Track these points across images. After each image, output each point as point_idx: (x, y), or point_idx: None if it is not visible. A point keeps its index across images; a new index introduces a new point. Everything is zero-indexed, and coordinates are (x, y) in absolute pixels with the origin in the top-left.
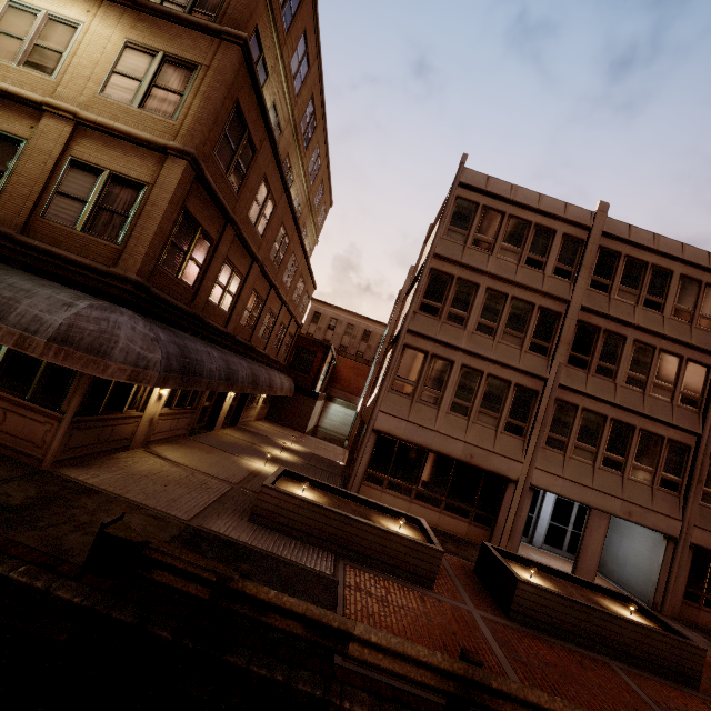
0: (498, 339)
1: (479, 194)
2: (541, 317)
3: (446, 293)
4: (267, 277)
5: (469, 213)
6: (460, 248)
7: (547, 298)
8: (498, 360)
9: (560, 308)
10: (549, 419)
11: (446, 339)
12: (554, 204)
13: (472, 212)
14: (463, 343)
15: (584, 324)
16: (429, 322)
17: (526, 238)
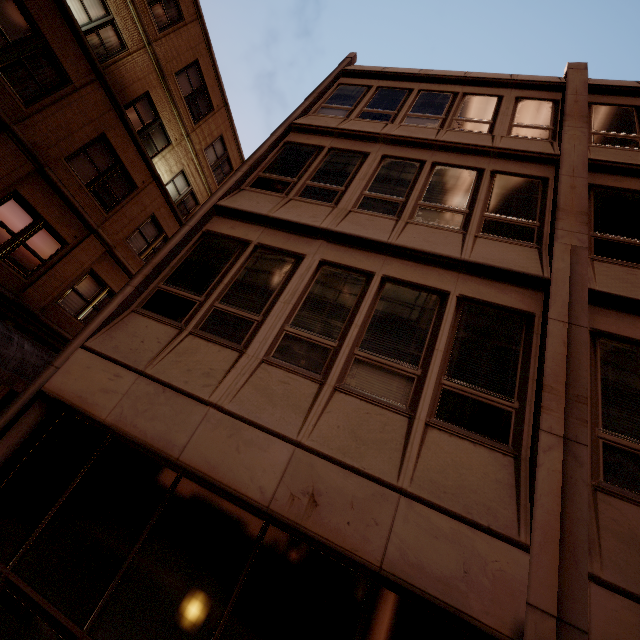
0: (407, 218)
1: (372, 80)
2: (501, 184)
3: (305, 166)
4: (61, 195)
5: (356, 94)
6: (338, 119)
7: (506, 160)
8: (406, 245)
9: (540, 171)
10: (590, 388)
11: (288, 216)
12: (491, 74)
13: (361, 92)
14: (326, 222)
15: (610, 191)
16: (263, 199)
17: (450, 105)
